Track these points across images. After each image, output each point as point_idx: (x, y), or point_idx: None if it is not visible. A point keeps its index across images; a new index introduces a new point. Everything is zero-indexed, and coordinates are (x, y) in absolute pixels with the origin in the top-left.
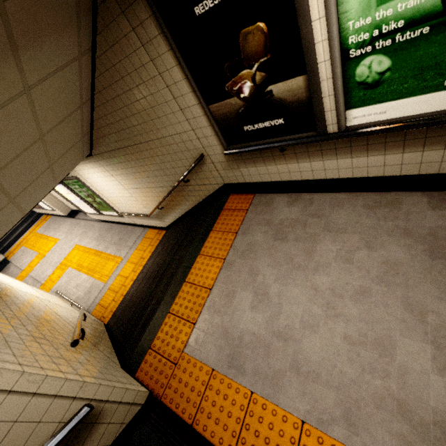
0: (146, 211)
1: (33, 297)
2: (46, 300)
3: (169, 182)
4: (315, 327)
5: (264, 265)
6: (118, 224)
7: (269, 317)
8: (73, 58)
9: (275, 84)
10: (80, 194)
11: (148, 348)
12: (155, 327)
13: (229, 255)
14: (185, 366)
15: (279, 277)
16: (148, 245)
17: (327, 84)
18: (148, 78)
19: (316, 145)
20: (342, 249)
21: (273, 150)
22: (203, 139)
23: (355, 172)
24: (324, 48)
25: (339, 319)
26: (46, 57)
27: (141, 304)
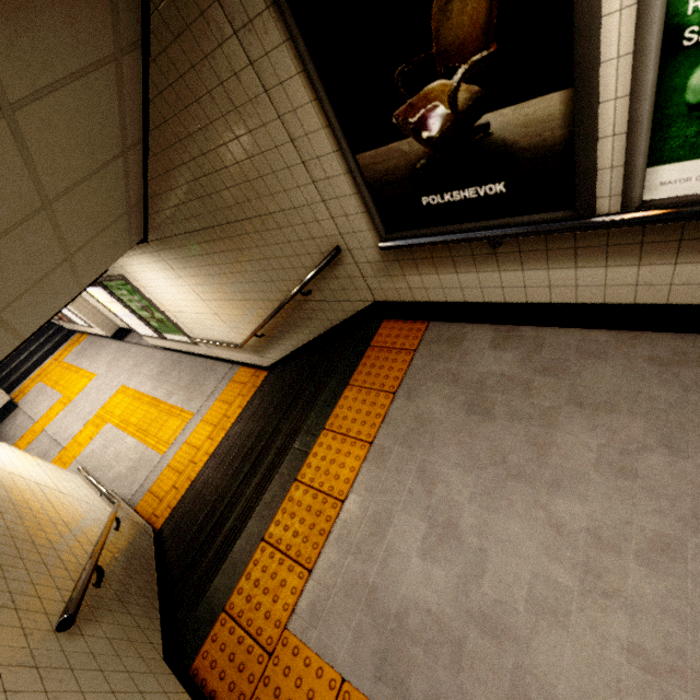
0: (236, 338)
1: (30, 486)
2: (54, 489)
3: (276, 294)
4: (561, 614)
5: (448, 464)
6: (190, 356)
7: (460, 577)
8: (104, 58)
9: (498, 110)
10: (130, 304)
11: (221, 609)
12: (236, 568)
13: (380, 436)
14: (287, 662)
15: (478, 491)
16: (236, 395)
17: (615, 110)
18: (245, 100)
19: (566, 237)
20: (611, 447)
21: (476, 243)
22: (341, 219)
23: (640, 293)
24: (622, 26)
25: (614, 603)
26: (45, 47)
27: (215, 508)
